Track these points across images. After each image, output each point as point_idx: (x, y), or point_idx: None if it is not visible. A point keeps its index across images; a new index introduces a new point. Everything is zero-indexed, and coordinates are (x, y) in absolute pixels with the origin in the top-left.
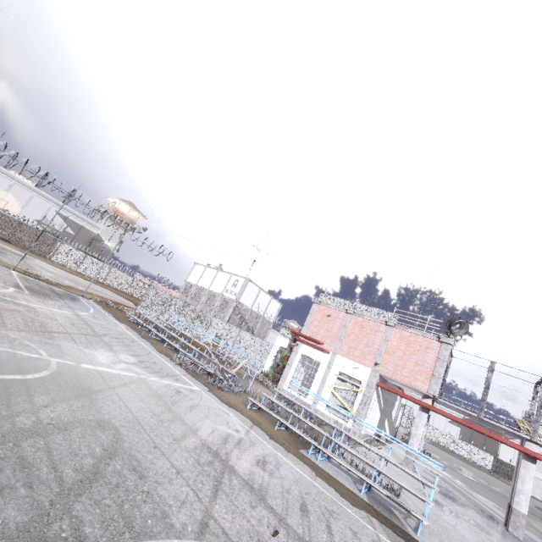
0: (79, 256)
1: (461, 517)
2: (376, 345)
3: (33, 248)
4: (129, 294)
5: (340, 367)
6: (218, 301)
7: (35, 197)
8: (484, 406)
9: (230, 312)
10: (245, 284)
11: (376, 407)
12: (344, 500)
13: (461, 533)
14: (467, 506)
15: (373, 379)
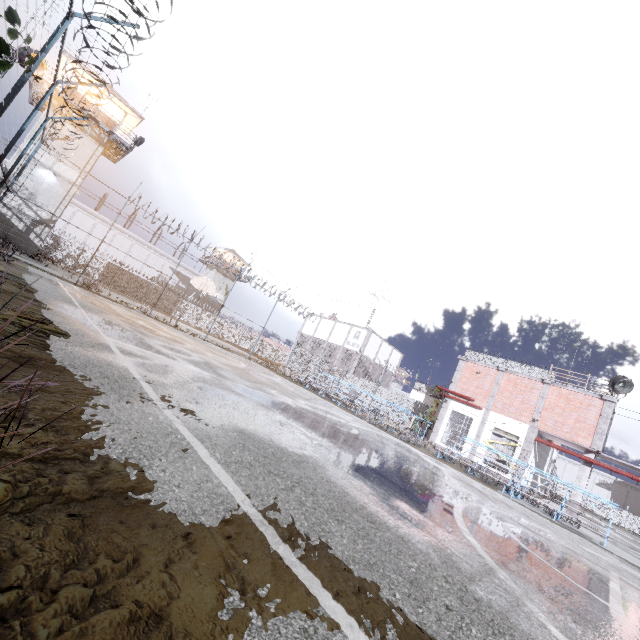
0: (197, 311)
1: (632, 552)
2: (532, 403)
3: (160, 307)
4: (241, 346)
5: (495, 423)
6: (339, 354)
7: (151, 255)
8: None
9: (355, 366)
10: (368, 336)
11: (532, 461)
12: (546, 519)
13: (635, 557)
14: (634, 549)
15: (532, 435)
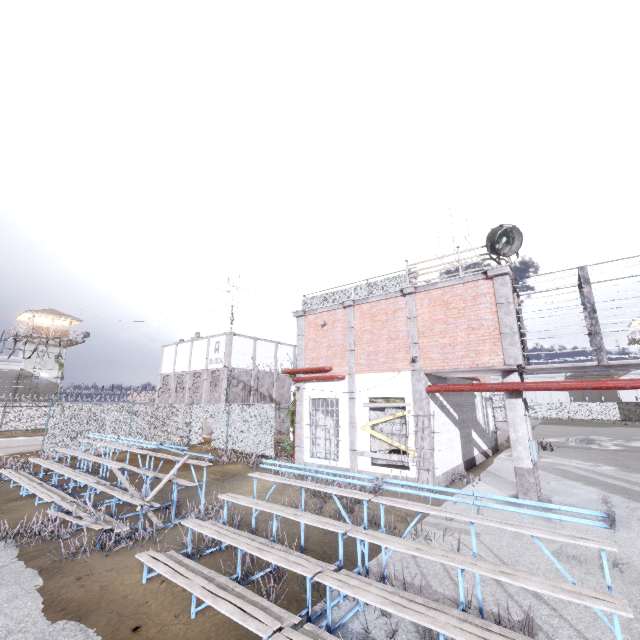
0: None
1: None
2: (402, 333)
3: None
4: None
5: (367, 390)
6: (205, 381)
7: None
8: (602, 342)
9: (225, 387)
10: (228, 343)
11: (446, 424)
12: None
13: None
14: None
15: (419, 385)
